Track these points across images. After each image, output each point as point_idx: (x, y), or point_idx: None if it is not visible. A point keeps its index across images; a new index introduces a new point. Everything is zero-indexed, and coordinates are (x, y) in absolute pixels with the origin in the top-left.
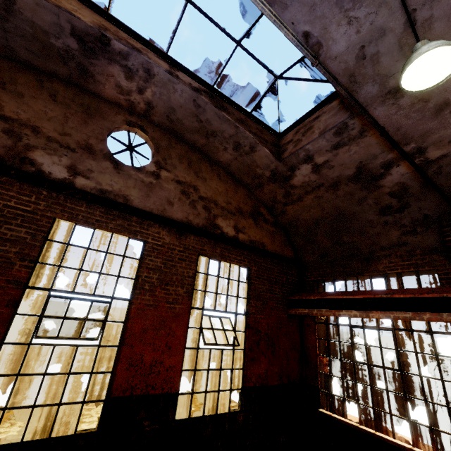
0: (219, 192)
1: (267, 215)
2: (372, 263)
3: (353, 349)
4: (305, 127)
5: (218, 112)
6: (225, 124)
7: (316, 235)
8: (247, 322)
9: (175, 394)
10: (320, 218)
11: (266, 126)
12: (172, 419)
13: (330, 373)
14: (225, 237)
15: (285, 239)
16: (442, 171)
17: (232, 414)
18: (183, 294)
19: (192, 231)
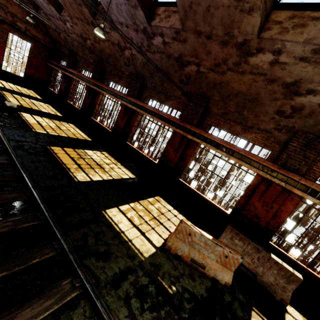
0: (18, 12)
1: (43, 28)
2: (65, 58)
3: (56, 76)
4: None
5: None
6: None
7: (57, 43)
8: (28, 59)
9: (1, 64)
10: (56, 38)
11: None
12: (1, 68)
13: (52, 81)
14: (20, 30)
15: (51, 40)
16: (67, 40)
17: (20, 76)
18: (3, 42)
19: (5, 23)
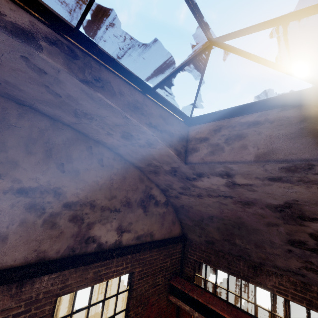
0: (99, 186)
1: (159, 195)
2: (260, 275)
3: None
4: (231, 129)
5: (87, 90)
6: (104, 109)
7: (208, 225)
8: None
9: None
10: (216, 216)
11: (174, 109)
12: None
13: None
14: (103, 252)
15: (174, 217)
16: None
17: None
18: None
19: (43, 273)
